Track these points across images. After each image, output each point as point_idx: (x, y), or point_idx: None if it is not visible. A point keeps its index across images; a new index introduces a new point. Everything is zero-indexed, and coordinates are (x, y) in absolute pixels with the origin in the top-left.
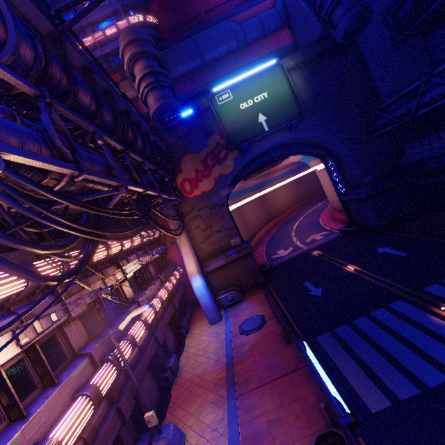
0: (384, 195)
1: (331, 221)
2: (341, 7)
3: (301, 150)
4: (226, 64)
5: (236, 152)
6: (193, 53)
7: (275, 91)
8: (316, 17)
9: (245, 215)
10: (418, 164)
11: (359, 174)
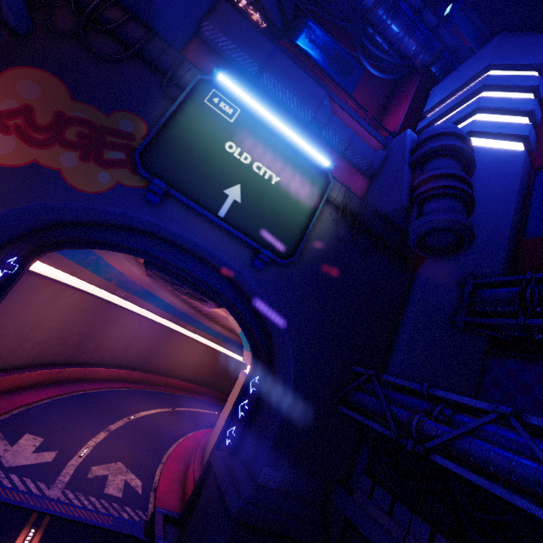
0: (263, 541)
1: (180, 465)
2: (447, 203)
3: (241, 314)
4: (278, 116)
5: (138, 181)
6: (258, 54)
7: (291, 193)
8: (409, 190)
9: (110, 323)
10: (357, 539)
11: (268, 451)
